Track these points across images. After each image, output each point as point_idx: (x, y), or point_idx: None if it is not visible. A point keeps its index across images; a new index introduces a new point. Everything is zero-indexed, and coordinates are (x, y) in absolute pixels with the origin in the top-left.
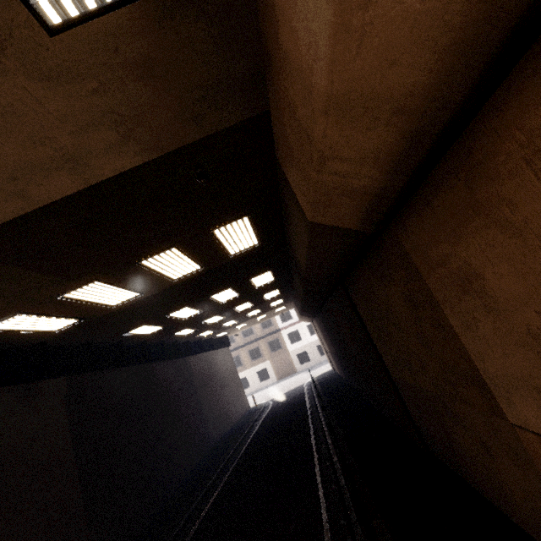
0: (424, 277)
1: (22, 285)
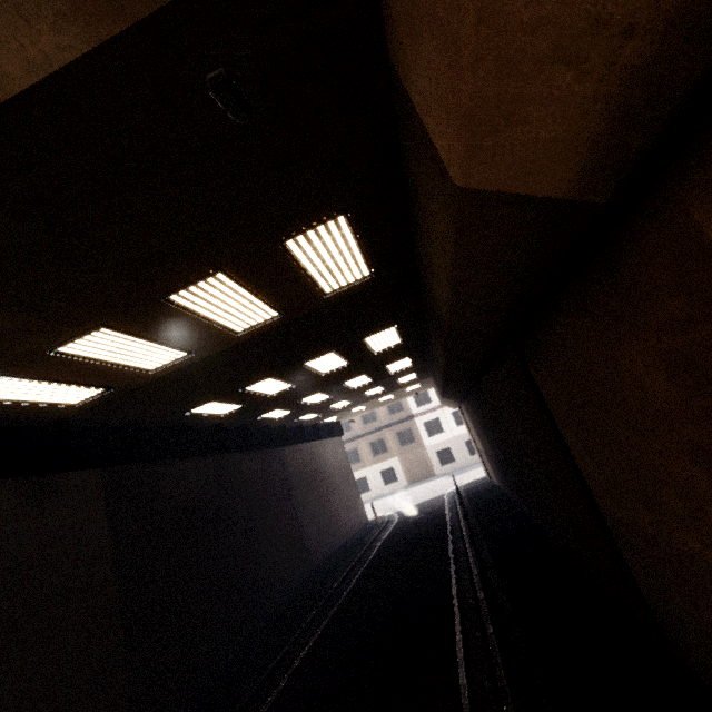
0: None
1: None
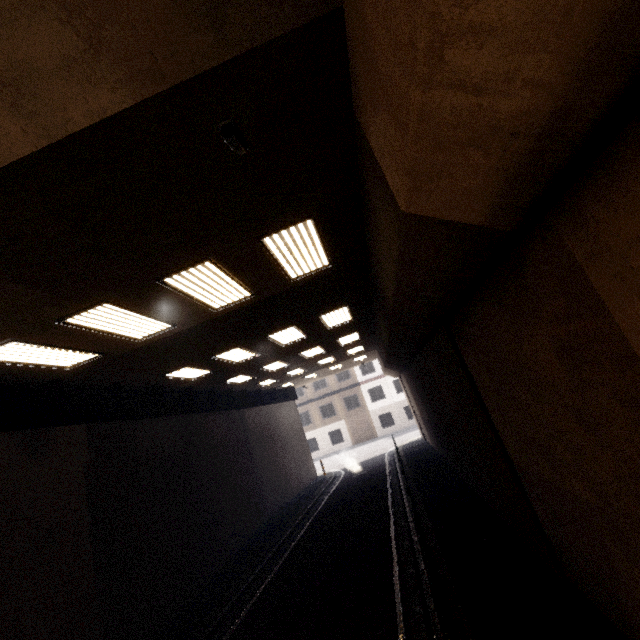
0: (612, 309)
1: (2, 301)
